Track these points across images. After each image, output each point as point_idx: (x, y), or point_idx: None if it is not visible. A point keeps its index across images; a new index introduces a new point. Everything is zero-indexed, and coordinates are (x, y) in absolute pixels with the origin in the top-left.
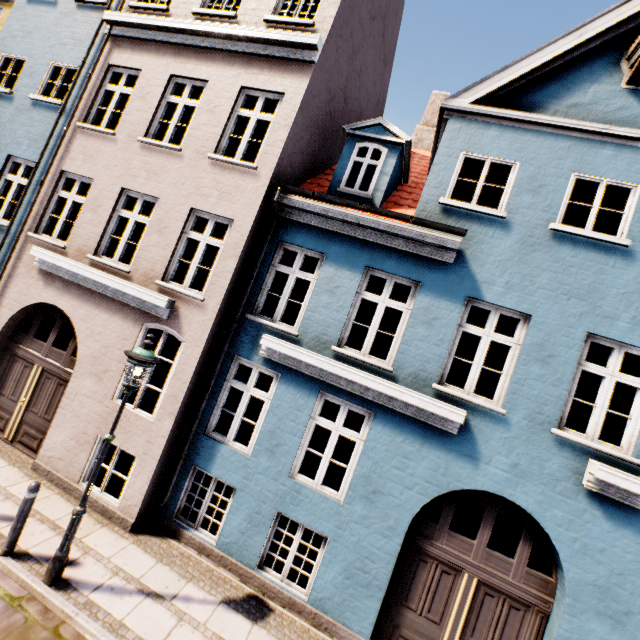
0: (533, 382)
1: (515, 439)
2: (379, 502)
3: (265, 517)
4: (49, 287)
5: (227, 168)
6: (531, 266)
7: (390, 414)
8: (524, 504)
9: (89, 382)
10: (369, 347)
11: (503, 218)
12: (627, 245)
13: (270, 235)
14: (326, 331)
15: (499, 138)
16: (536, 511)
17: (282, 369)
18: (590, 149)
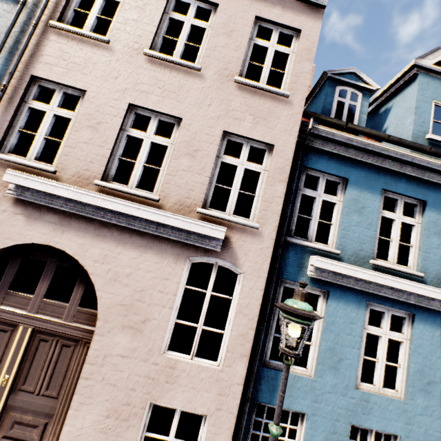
0: None
1: None
2: (434, 391)
3: (341, 435)
4: (35, 222)
5: (256, 93)
6: None
7: (427, 313)
8: None
9: (122, 338)
10: (396, 257)
11: None
12: None
13: (299, 161)
14: (362, 247)
15: None
16: None
17: (329, 287)
18: None
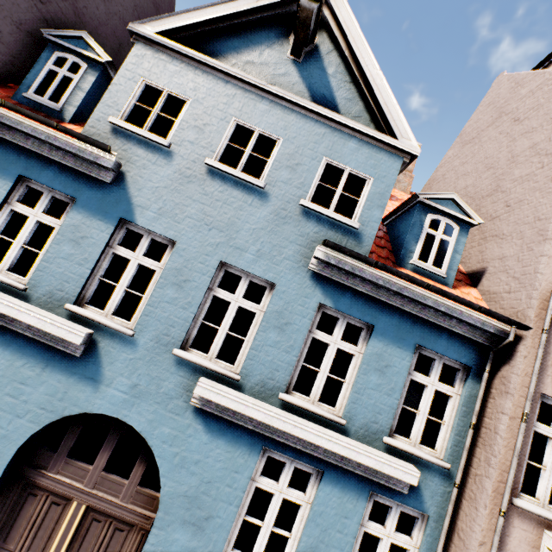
0: (166, 305)
1: (140, 360)
2: None
3: None
4: None
5: None
6: (184, 196)
7: (15, 336)
8: (137, 424)
9: None
10: (9, 263)
11: (167, 147)
12: (262, 187)
13: None
14: None
15: (178, 73)
16: (146, 430)
17: None
18: (251, 100)
